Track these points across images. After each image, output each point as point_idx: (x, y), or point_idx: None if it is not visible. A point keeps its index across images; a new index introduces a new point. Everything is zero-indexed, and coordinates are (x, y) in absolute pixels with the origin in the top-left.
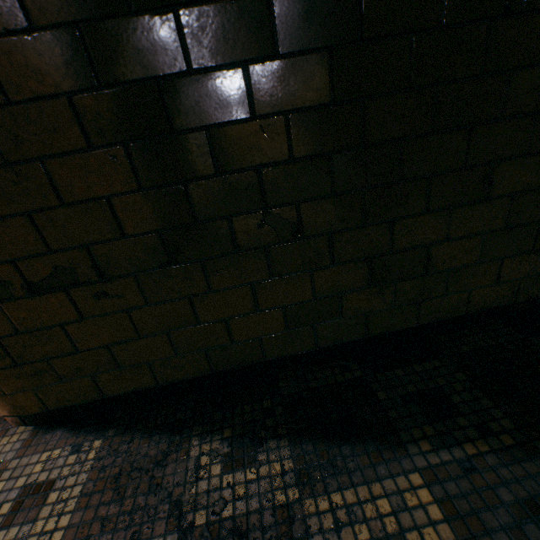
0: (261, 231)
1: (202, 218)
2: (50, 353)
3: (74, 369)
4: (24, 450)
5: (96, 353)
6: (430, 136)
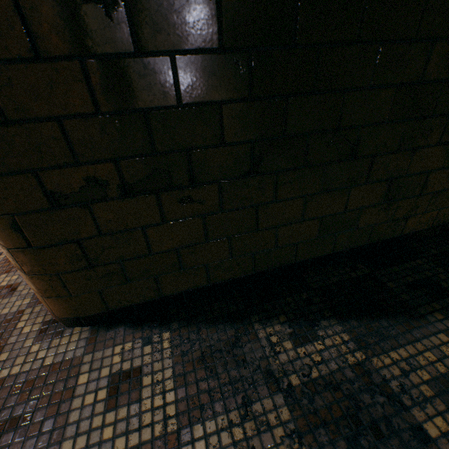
0: (328, 149)
1: (288, 133)
2: (124, 255)
3: (142, 271)
4: (91, 347)
5: (165, 256)
6: None
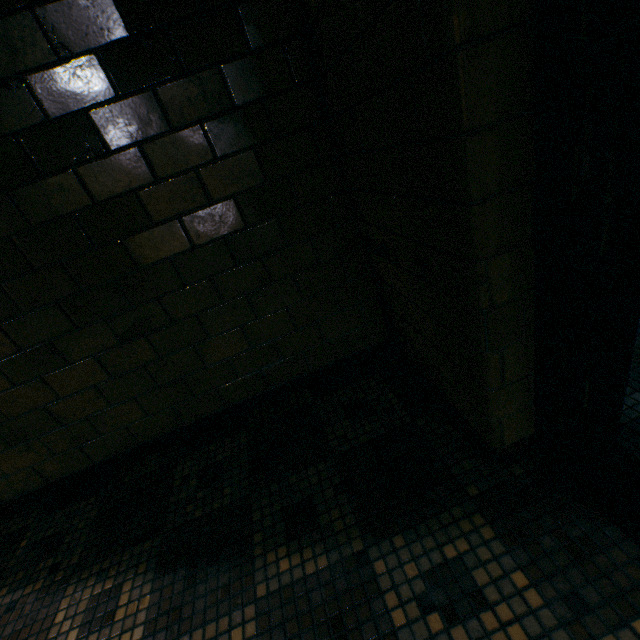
0: None
1: None
2: None
3: None
4: None
5: None
6: None
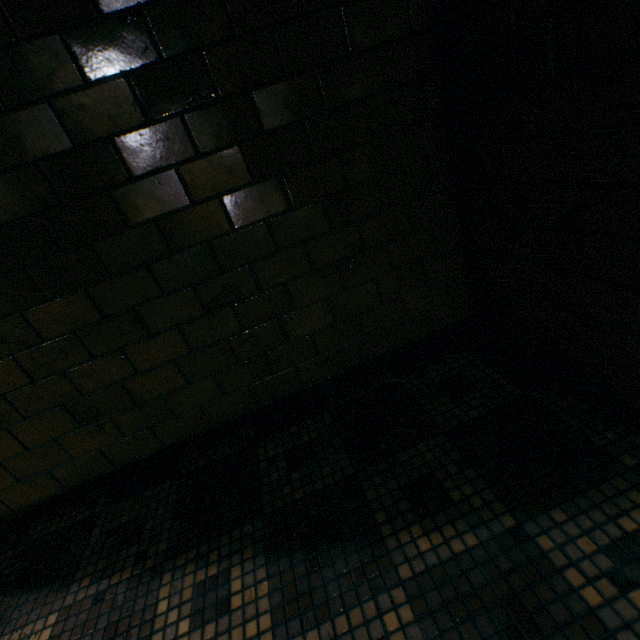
0: None
1: None
2: None
3: None
4: None
5: None
6: (50, 303)
